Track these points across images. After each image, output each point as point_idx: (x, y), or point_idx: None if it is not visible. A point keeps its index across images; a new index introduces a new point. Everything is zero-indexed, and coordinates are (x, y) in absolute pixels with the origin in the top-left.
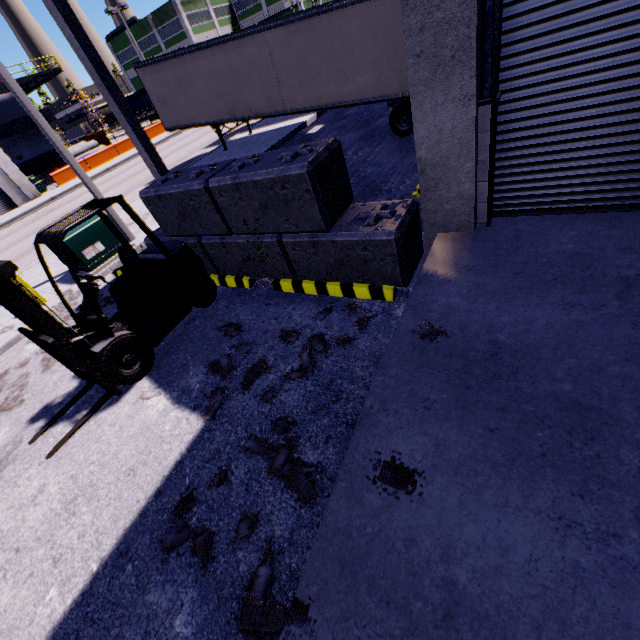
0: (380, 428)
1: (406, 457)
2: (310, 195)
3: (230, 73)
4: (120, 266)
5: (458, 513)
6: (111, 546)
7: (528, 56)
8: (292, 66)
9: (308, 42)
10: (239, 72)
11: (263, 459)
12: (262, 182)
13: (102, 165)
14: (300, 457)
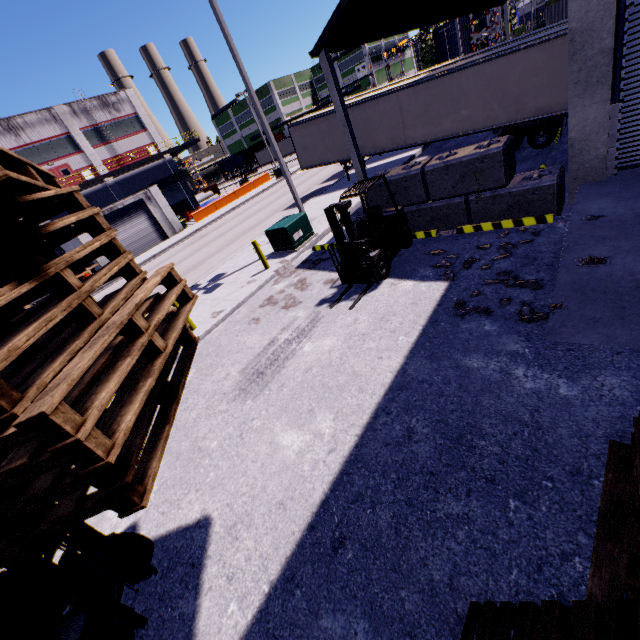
0: (577, 250)
1: (597, 255)
2: (500, 164)
3: (364, 123)
4: (310, 247)
5: (633, 263)
6: (424, 322)
7: None
8: (416, 113)
9: (432, 95)
10: (372, 121)
11: (499, 284)
12: (467, 161)
13: (225, 206)
14: (523, 279)
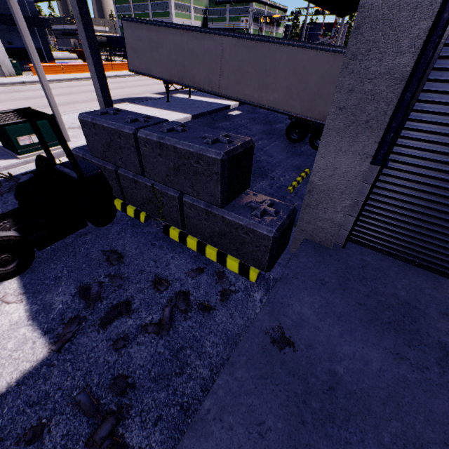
0: (210, 442)
1: None
2: (217, 177)
3: (189, 52)
4: None
5: None
6: None
7: (419, 143)
8: (234, 66)
9: (250, 56)
10: (196, 54)
11: (87, 423)
12: (182, 150)
13: (74, 74)
14: (124, 434)
